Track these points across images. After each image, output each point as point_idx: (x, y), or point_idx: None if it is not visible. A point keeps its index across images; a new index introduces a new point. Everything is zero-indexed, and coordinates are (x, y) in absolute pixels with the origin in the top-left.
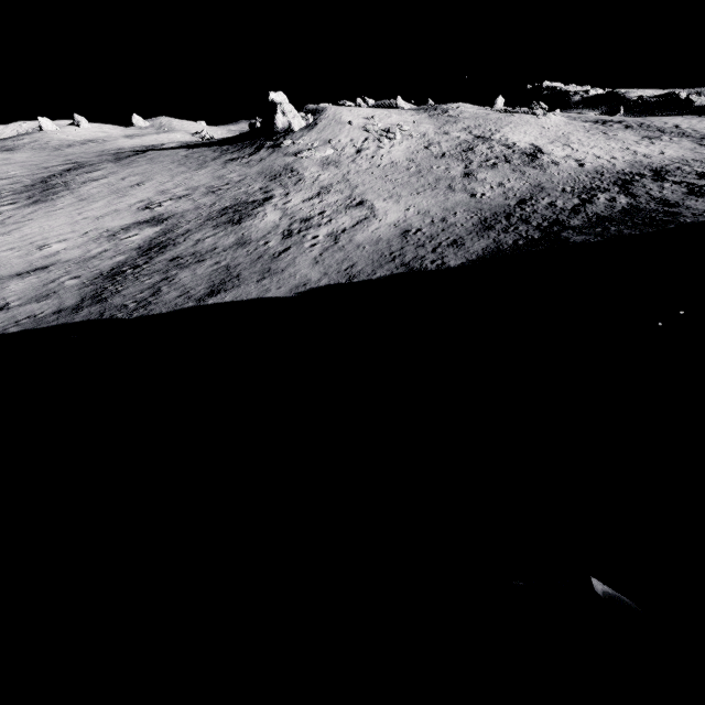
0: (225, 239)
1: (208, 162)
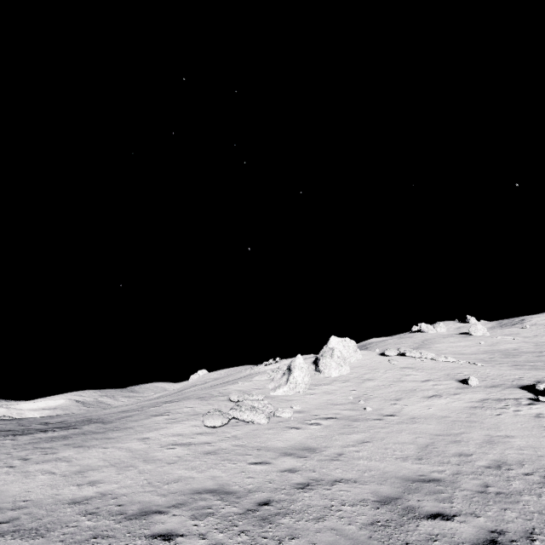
0: None
1: None
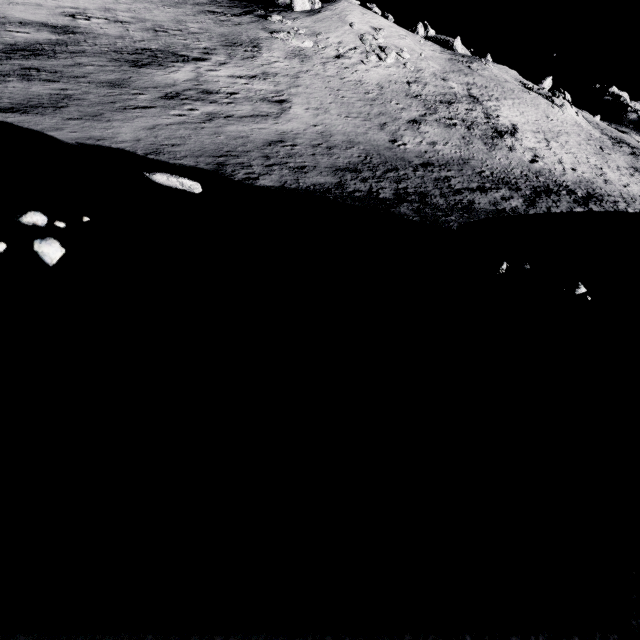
0: (105, 74)
1: (187, 4)
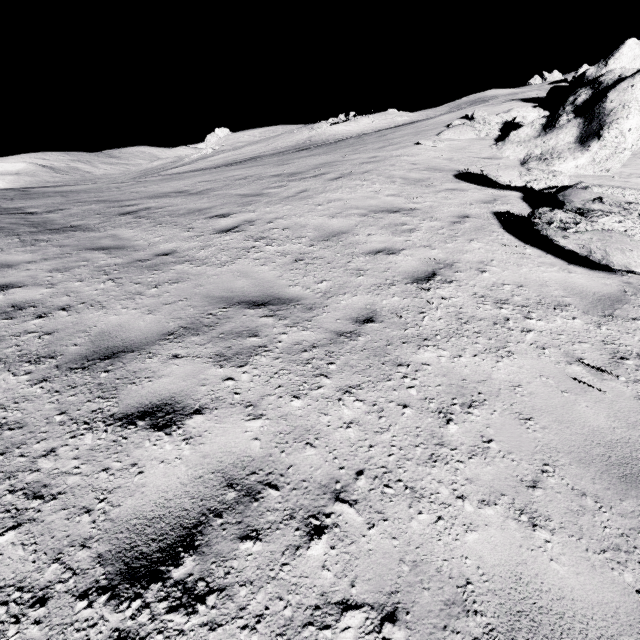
0: None
1: None
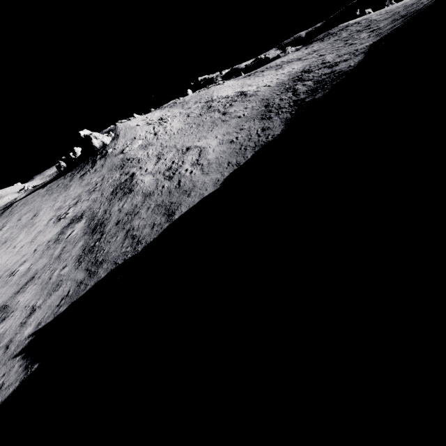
0: (135, 200)
1: (69, 183)
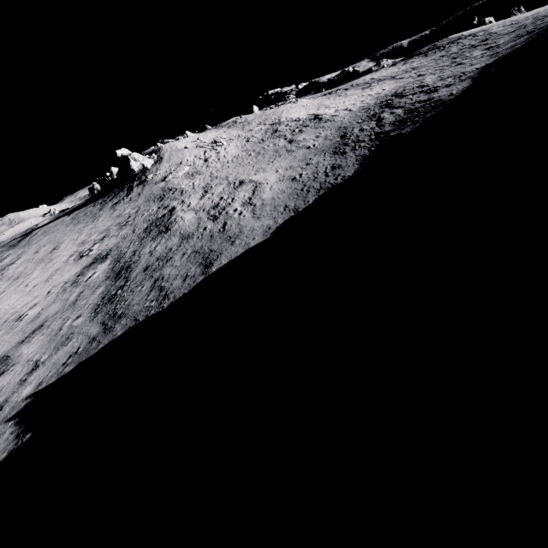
0: (170, 242)
1: (98, 213)
